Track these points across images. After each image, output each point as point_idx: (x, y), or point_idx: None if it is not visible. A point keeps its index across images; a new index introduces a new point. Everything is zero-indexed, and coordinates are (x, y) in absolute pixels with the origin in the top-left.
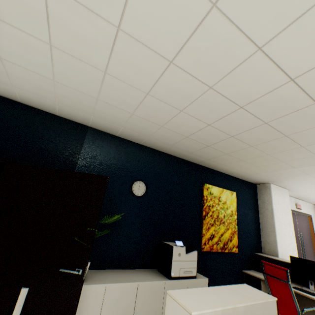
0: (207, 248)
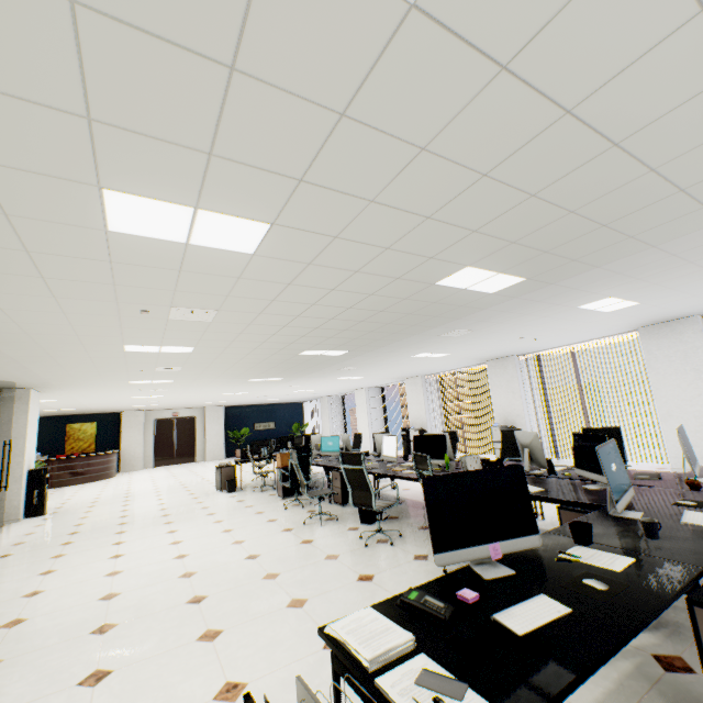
0: (70, 453)
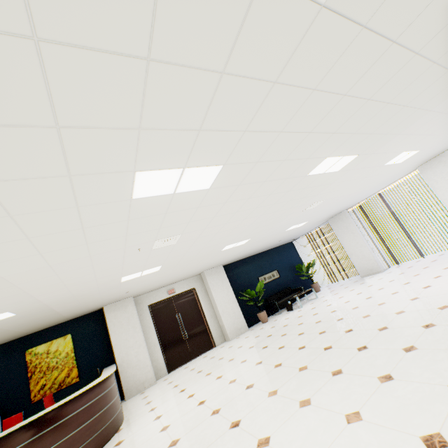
0: (39, 398)
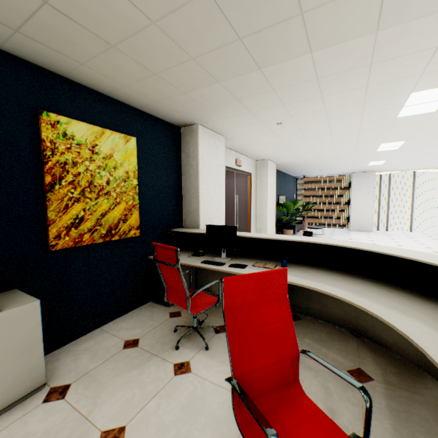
0: (67, 244)
